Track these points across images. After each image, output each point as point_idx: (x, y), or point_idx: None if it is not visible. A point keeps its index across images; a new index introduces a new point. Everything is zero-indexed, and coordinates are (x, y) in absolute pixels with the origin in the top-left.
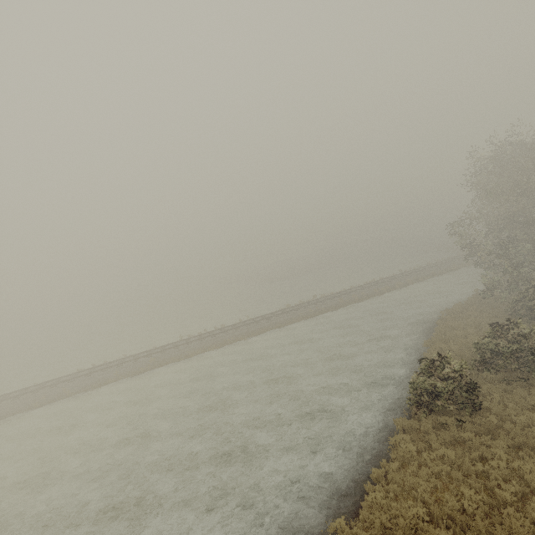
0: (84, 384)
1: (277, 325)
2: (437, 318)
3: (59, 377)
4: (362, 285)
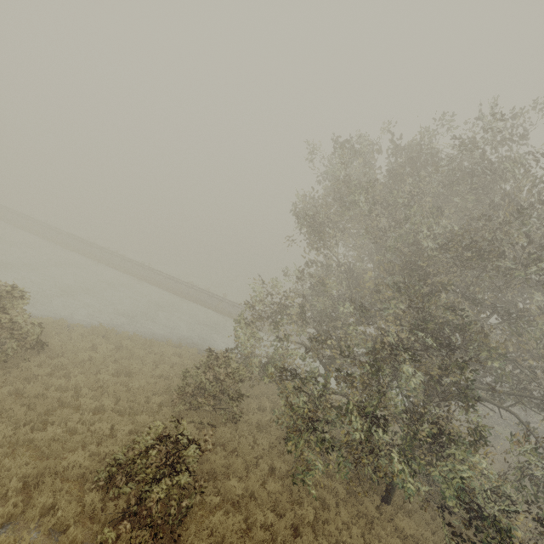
0: None
1: (137, 275)
2: (198, 351)
3: None
4: None
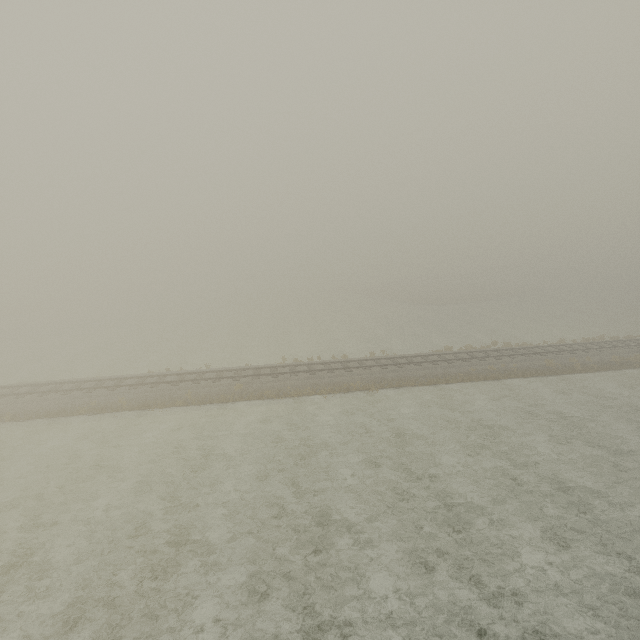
0: (146, 399)
1: (433, 379)
2: None
3: (122, 377)
4: (583, 343)
